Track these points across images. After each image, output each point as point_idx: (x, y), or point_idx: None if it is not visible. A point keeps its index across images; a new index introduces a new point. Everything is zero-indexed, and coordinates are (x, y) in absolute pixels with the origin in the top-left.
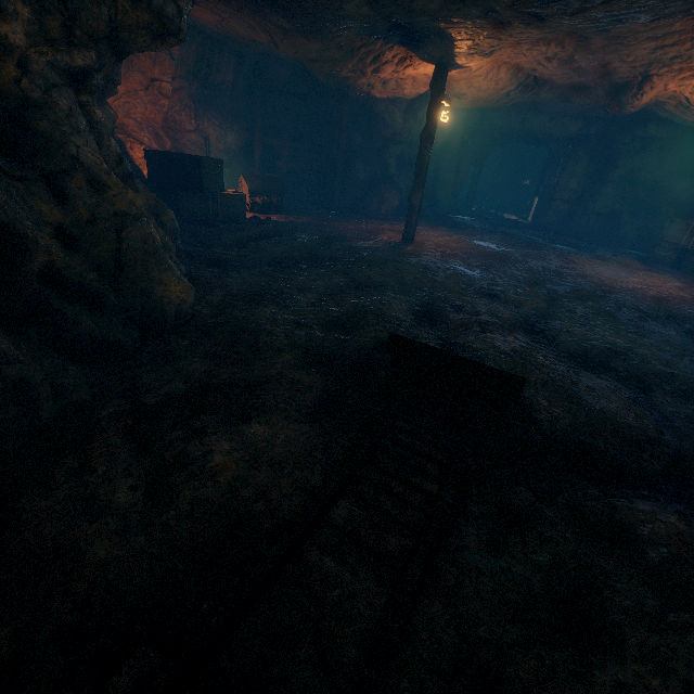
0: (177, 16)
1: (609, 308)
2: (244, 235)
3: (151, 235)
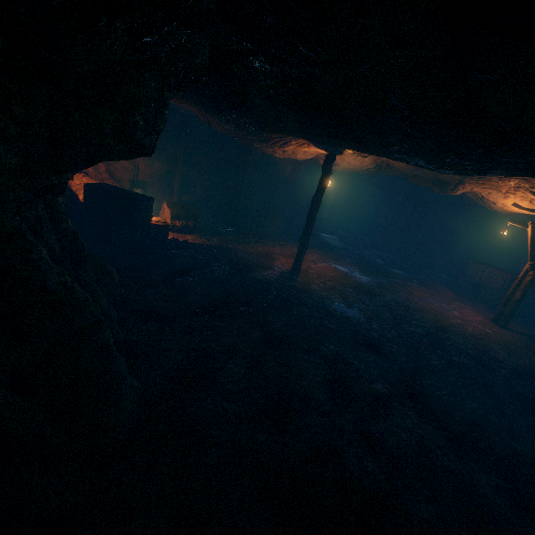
0: (152, 144)
1: (454, 357)
2: (169, 269)
3: (107, 345)
